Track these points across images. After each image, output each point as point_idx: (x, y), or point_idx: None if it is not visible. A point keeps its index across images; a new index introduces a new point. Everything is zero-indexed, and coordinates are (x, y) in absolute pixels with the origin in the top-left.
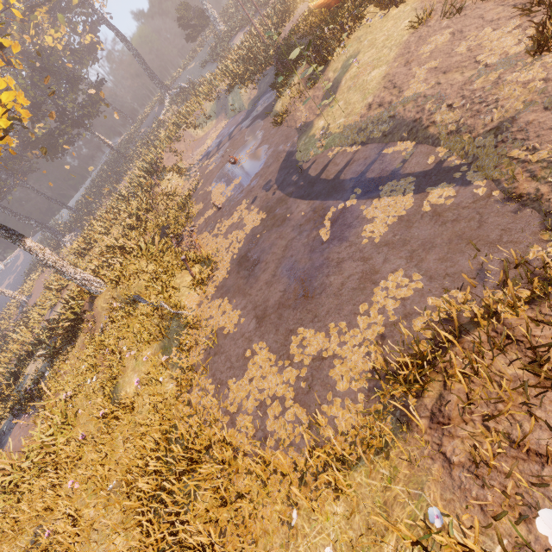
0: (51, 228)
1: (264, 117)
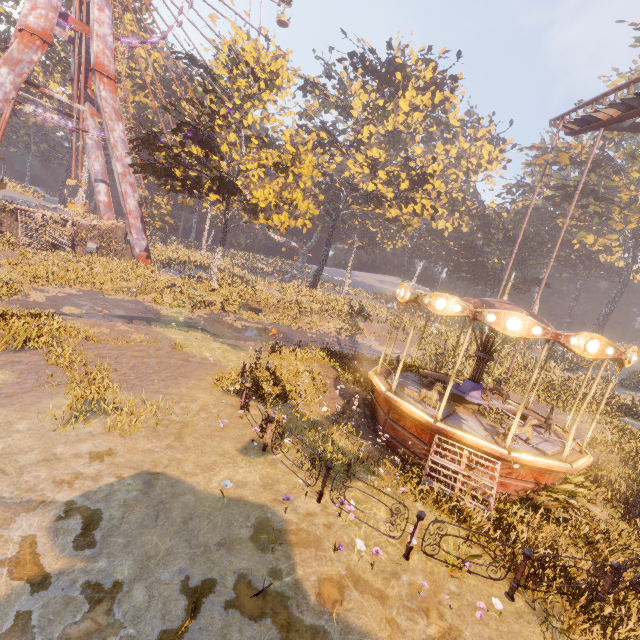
0: None
1: None
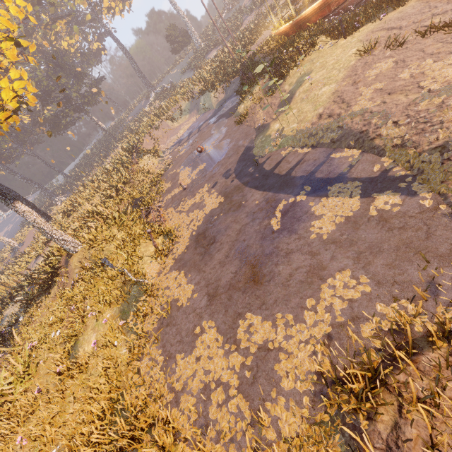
0: (47, 189)
1: (228, 116)
